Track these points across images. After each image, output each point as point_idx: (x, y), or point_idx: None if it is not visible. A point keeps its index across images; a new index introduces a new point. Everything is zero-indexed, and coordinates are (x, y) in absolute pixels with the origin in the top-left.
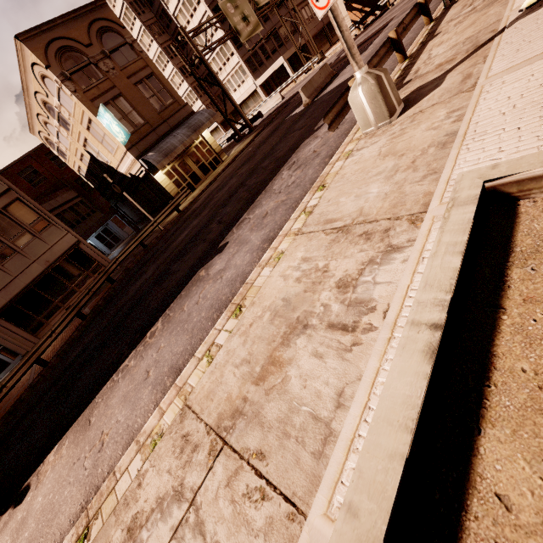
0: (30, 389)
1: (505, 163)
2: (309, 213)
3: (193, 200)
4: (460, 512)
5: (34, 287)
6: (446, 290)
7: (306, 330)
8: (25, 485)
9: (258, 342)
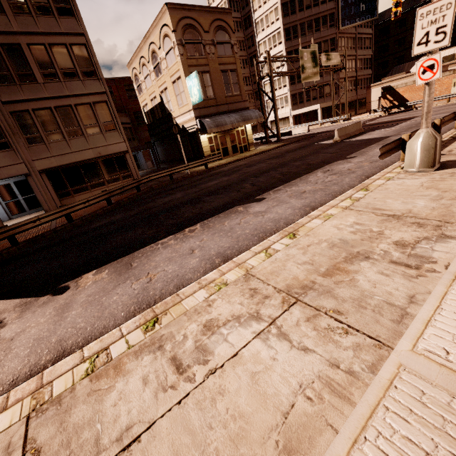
0: (53, 232)
1: None
2: (355, 200)
3: (220, 165)
4: None
5: (80, 165)
6: None
7: (369, 259)
8: (62, 285)
9: (319, 256)
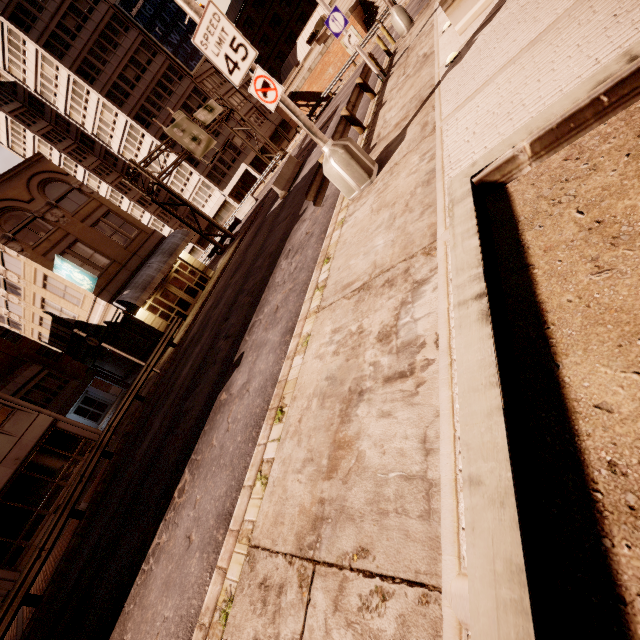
0: None
1: (480, 158)
2: (323, 287)
3: (188, 328)
4: (573, 440)
5: (3, 500)
6: (476, 266)
7: (363, 396)
8: None
9: (314, 434)
